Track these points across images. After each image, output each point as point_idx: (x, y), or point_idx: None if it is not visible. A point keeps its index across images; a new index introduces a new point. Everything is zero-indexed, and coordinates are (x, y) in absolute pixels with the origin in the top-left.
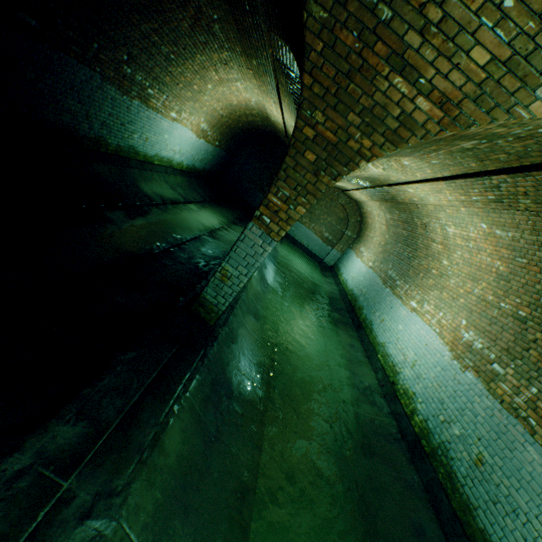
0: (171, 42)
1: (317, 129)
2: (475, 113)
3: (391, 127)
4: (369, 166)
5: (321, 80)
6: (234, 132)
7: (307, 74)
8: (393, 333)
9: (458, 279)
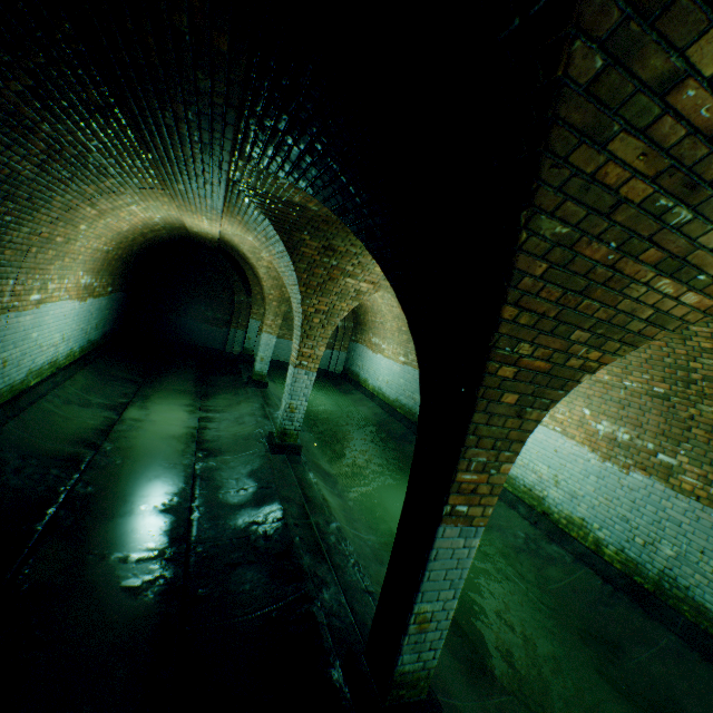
0: (1, 199)
1: (519, 363)
2: None
3: (634, 329)
4: None
5: (534, 306)
6: (127, 260)
7: (510, 305)
8: None
9: None
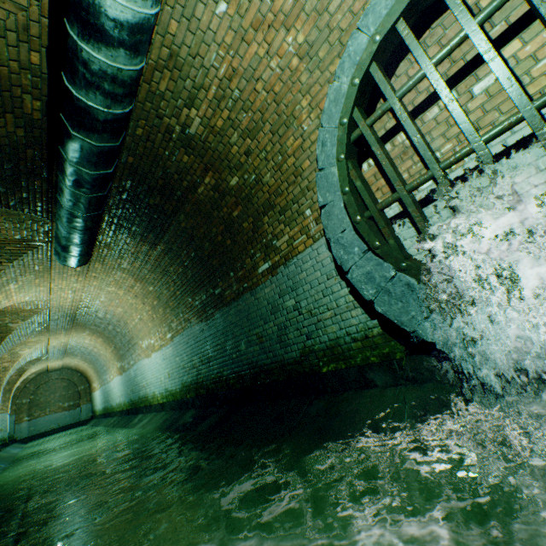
0: None
1: None
2: (5, 334)
3: None
4: (22, 352)
5: None
6: None
7: None
8: (115, 395)
9: (108, 353)
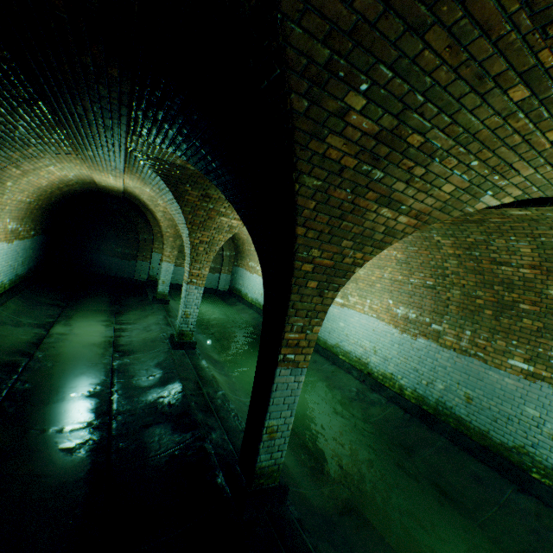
0: None
1: (314, 262)
2: (439, 216)
3: (378, 239)
4: None
5: (314, 226)
6: (47, 209)
7: (300, 226)
8: (339, 332)
9: (366, 270)
